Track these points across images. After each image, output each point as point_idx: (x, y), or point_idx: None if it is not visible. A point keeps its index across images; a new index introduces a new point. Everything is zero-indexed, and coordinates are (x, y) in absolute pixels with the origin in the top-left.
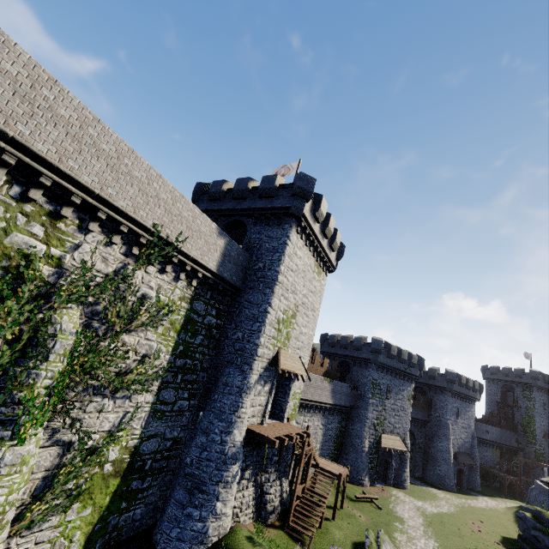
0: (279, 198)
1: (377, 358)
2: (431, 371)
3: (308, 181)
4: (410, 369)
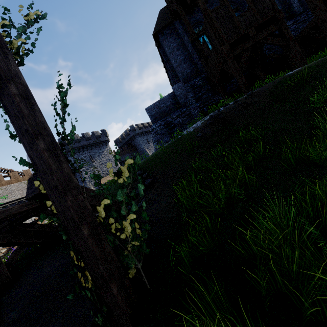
0: None
1: (67, 148)
2: (125, 132)
3: None
4: (99, 139)
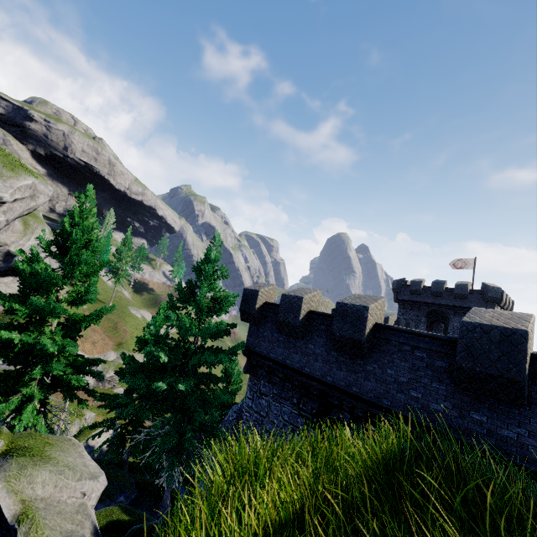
0: (472, 301)
1: None
2: None
3: (495, 291)
4: None
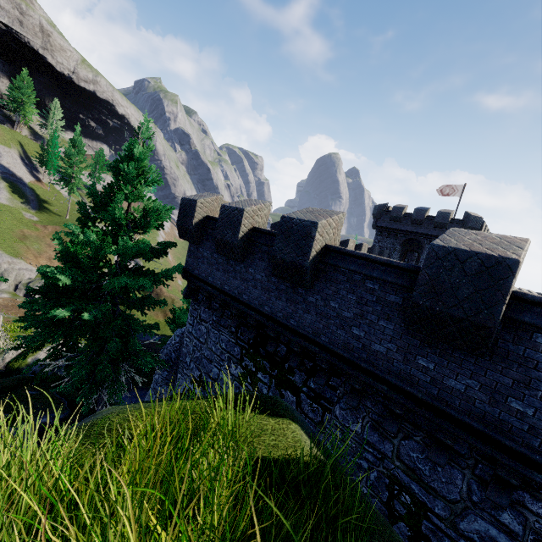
0: None
1: None
2: None
3: (476, 221)
4: None
